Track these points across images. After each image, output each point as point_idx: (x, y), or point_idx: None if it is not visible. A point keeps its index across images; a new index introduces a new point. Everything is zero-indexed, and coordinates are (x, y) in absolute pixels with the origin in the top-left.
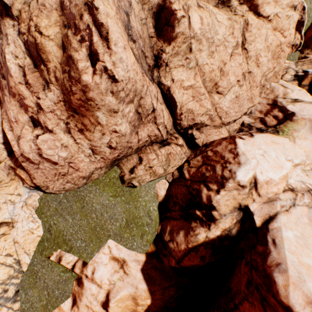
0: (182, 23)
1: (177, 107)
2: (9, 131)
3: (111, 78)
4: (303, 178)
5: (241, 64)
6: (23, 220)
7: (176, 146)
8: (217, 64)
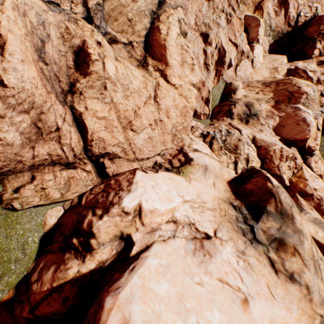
0: (96, 64)
1: (88, 133)
2: None
3: None
4: (189, 213)
5: (153, 112)
6: None
7: (82, 172)
8: (131, 106)
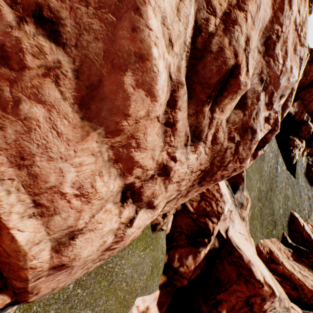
0: None
1: None
2: (26, 220)
3: None
4: None
5: None
6: None
7: None
8: None
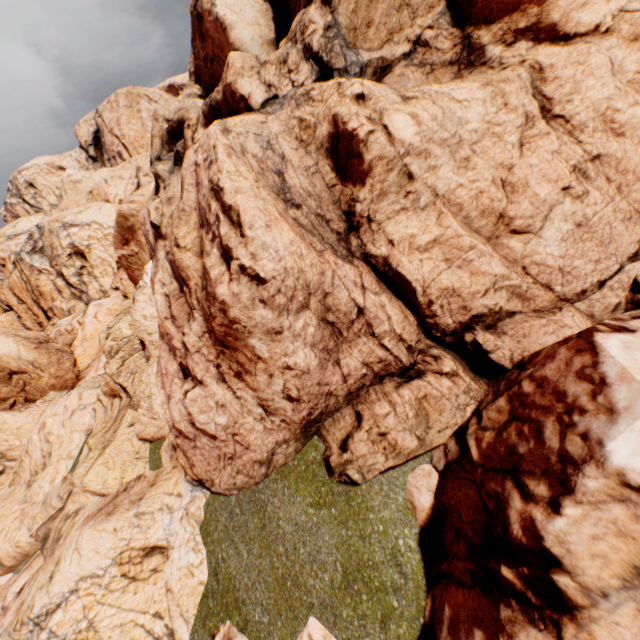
0: (372, 143)
1: (416, 292)
2: (162, 390)
3: (255, 279)
4: None
5: (557, 150)
6: (181, 544)
7: (438, 378)
8: (487, 177)
